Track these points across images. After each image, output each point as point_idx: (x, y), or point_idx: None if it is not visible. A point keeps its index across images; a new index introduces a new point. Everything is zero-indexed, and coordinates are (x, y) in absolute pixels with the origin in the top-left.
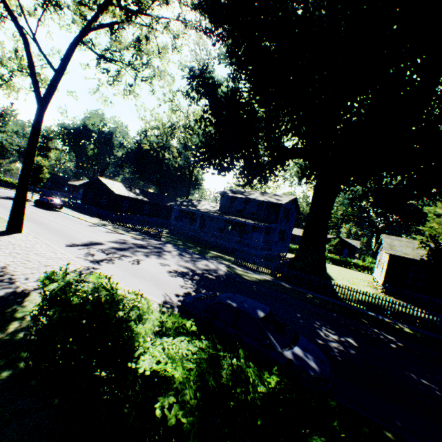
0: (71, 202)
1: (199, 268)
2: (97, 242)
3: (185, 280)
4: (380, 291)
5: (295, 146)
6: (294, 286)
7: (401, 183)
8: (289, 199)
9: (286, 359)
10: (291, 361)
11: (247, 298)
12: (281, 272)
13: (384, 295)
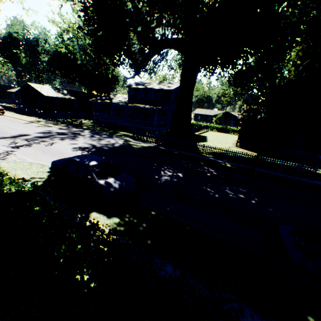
0: (12, 107)
1: (100, 144)
2: (24, 134)
3: (83, 152)
4: (236, 145)
5: (163, 37)
6: (168, 148)
7: (244, 62)
8: (178, 86)
9: (100, 185)
10: (101, 185)
11: (95, 156)
12: (161, 140)
13: (236, 148)
